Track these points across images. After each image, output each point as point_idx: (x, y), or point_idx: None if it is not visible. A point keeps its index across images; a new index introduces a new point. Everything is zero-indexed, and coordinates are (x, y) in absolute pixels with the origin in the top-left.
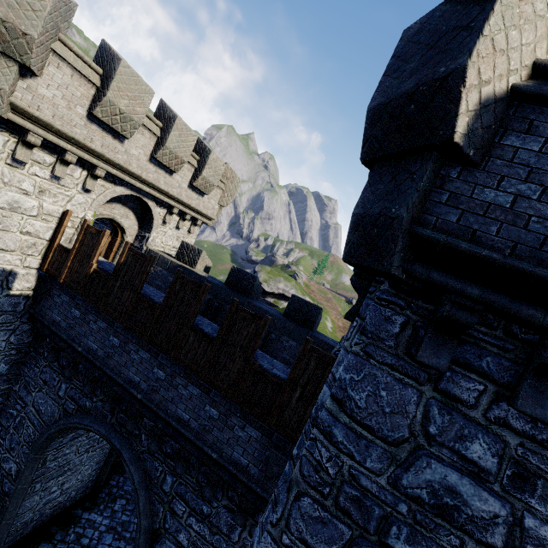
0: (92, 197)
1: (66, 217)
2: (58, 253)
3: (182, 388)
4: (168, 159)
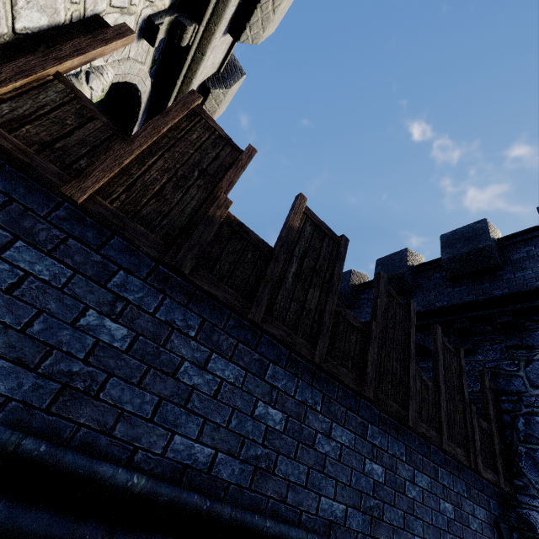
0: (130, 49)
1: (120, 37)
2: (63, 99)
3: (411, 485)
4: (209, 106)
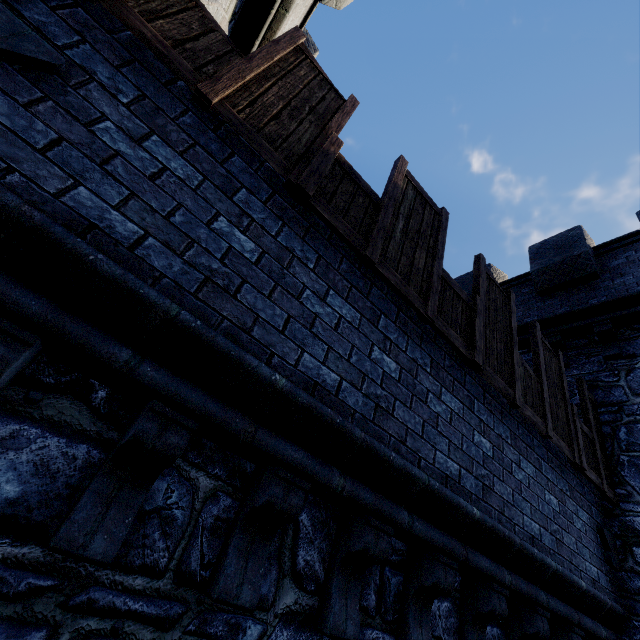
0: None
1: None
2: (187, 4)
3: (517, 467)
4: None
